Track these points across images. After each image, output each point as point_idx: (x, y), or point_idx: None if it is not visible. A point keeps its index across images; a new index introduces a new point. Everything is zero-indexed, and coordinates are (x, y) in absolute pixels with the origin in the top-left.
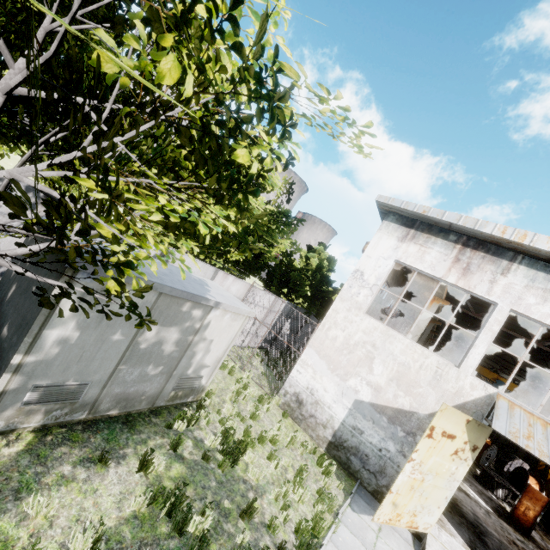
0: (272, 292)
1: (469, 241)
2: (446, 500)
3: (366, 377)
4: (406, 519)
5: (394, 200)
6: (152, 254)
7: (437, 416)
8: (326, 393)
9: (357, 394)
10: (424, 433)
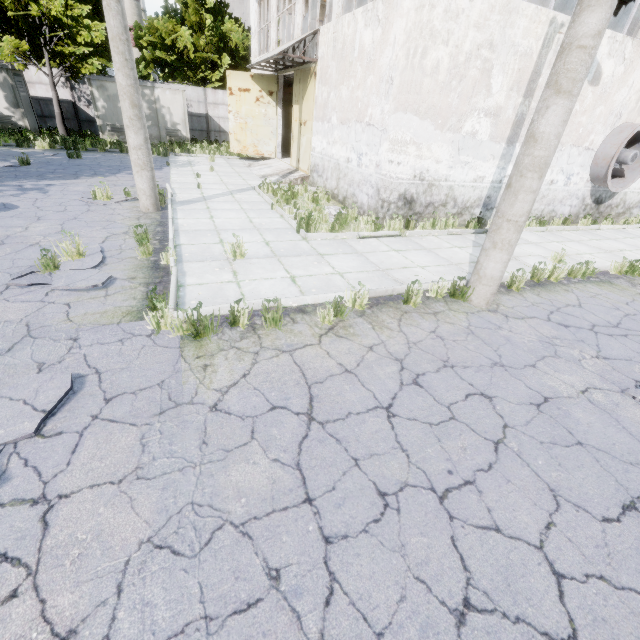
0: None
1: None
2: (273, 134)
3: None
4: (251, 150)
5: None
6: None
7: (228, 80)
8: None
9: None
10: (228, 94)
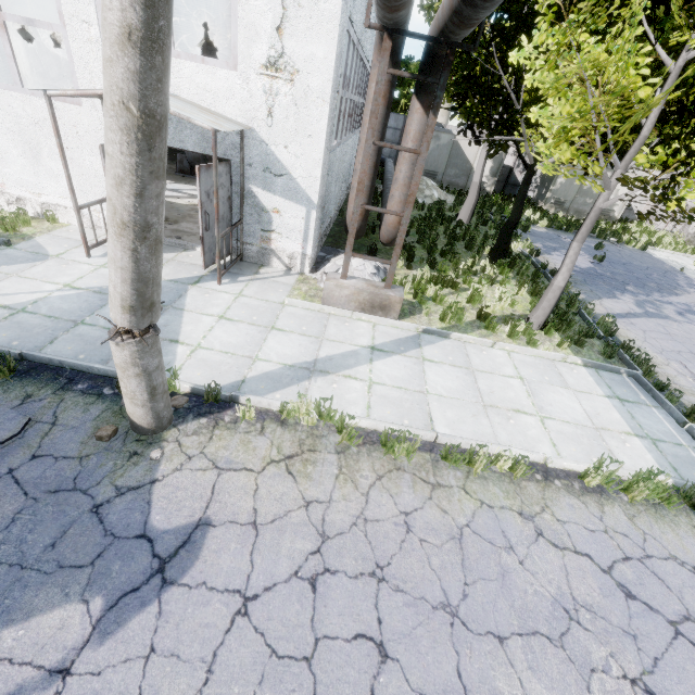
0: None
1: None
2: None
3: None
4: None
5: None
6: None
7: None
8: None
9: None
10: None
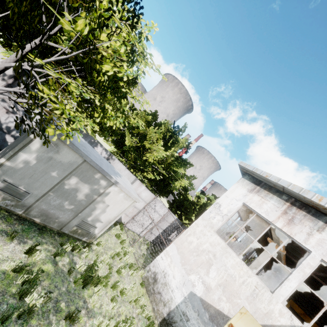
0: (171, 211)
1: (296, 202)
2: None
3: (203, 277)
4: None
5: (249, 166)
6: (103, 156)
7: (237, 316)
8: (173, 279)
9: (193, 288)
10: None
